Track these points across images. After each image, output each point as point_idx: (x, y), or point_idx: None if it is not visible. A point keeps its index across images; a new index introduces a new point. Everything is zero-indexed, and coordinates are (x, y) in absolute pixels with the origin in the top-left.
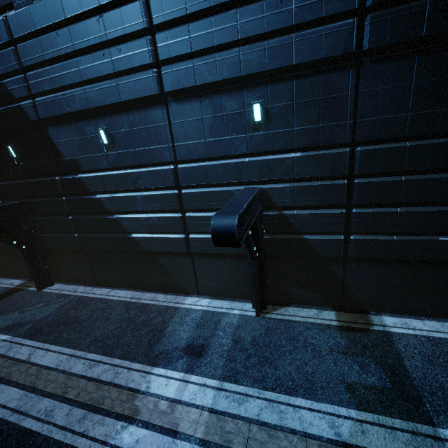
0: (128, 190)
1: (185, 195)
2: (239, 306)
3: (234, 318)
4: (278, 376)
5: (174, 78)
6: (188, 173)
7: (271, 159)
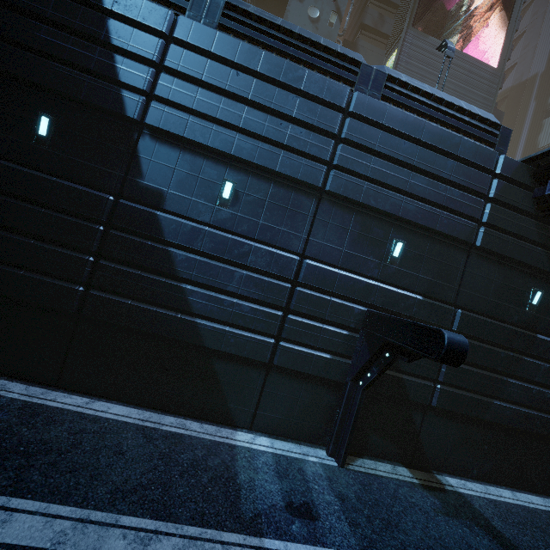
0: (227, 260)
1: (300, 294)
2: (311, 451)
3: (317, 467)
4: (415, 544)
5: (342, 185)
6: (316, 272)
7: (399, 293)
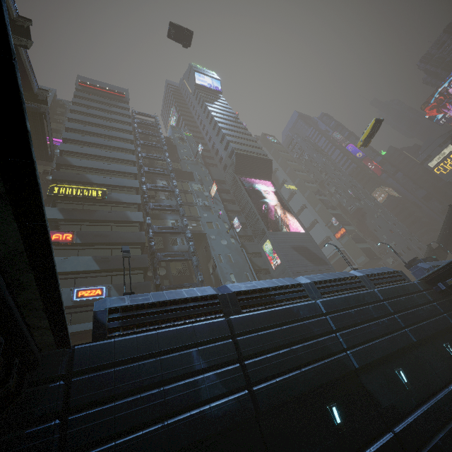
0: (445, 421)
1: None
2: None
3: None
4: None
5: (415, 334)
6: None
7: None
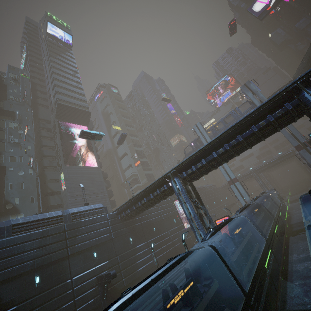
0: (48, 300)
1: (76, 289)
2: None
3: None
4: None
5: (73, 250)
6: (77, 279)
7: (102, 265)
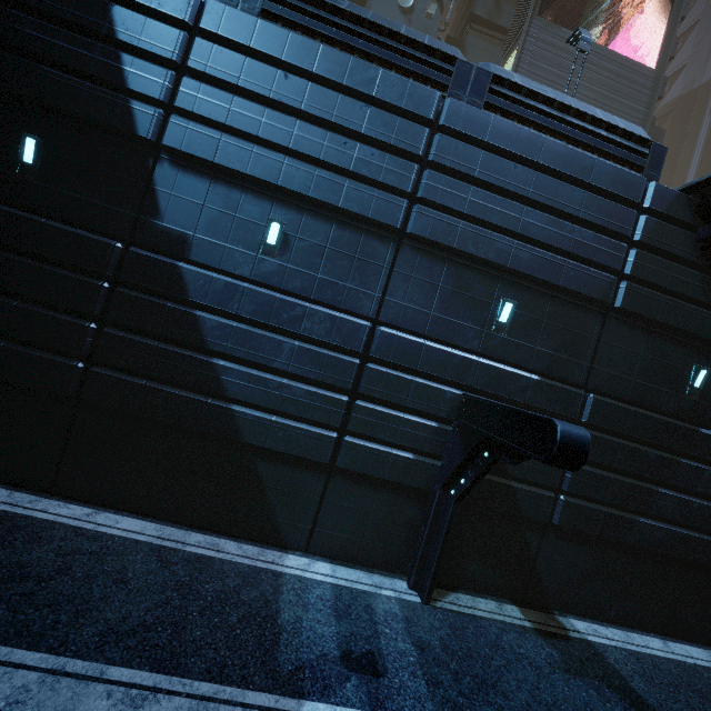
0: (272, 326)
1: (372, 372)
2: (387, 582)
3: (392, 603)
4: (518, 710)
5: (430, 225)
6: (393, 343)
7: (507, 371)
